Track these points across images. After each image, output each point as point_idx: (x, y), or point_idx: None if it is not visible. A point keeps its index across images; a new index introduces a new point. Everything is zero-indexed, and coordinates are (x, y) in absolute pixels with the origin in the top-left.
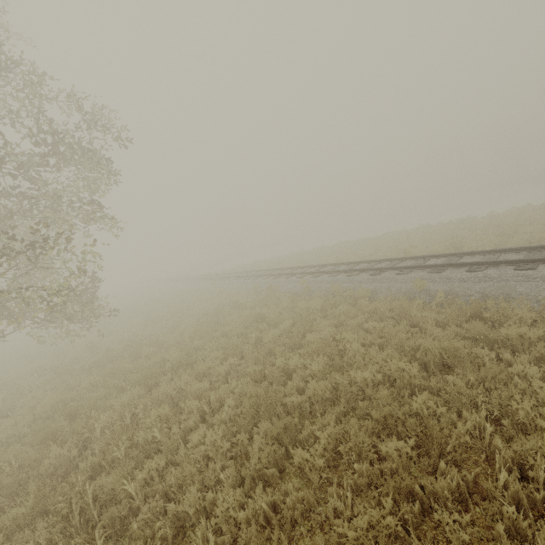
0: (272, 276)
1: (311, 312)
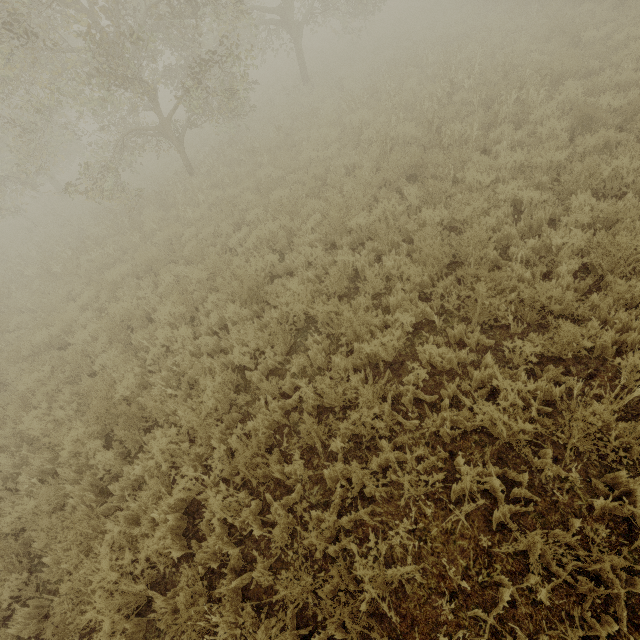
0: None
1: None
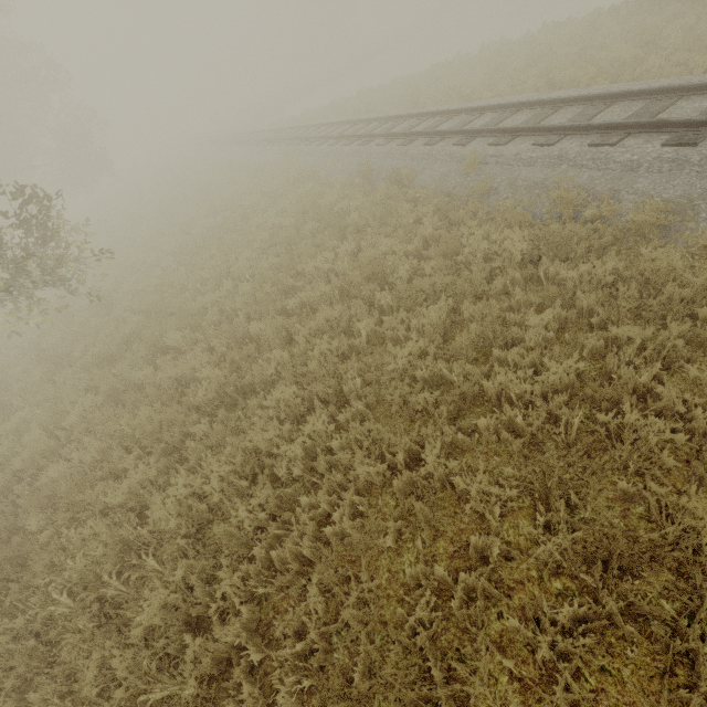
0: (396, 138)
1: (496, 265)
